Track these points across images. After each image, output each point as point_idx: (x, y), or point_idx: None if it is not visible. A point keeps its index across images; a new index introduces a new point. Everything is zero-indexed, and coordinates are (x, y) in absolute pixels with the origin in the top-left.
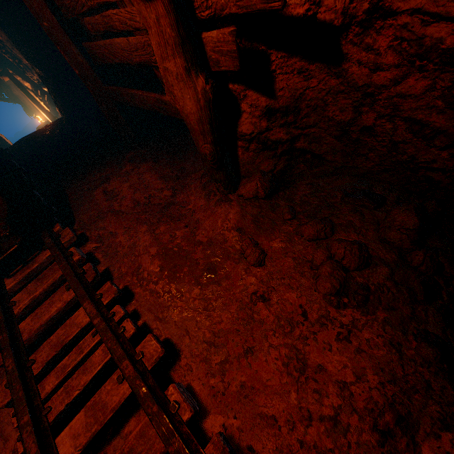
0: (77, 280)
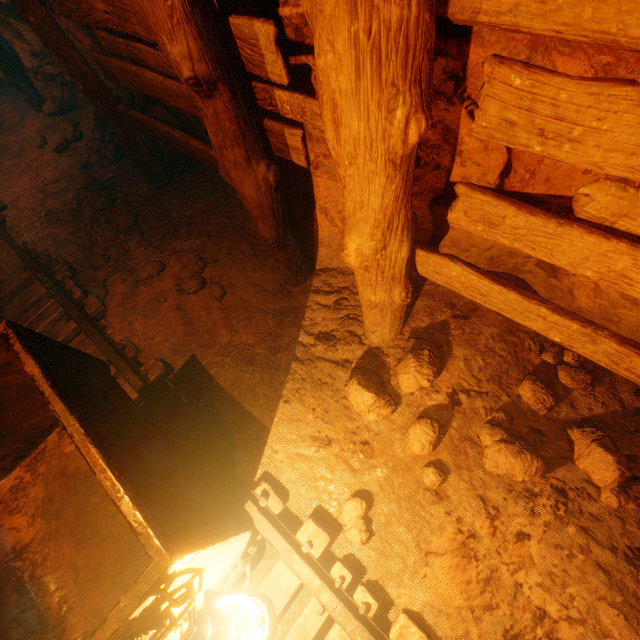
0: None
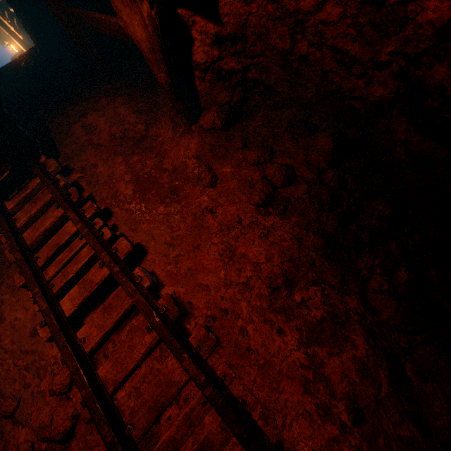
0: (64, 199)
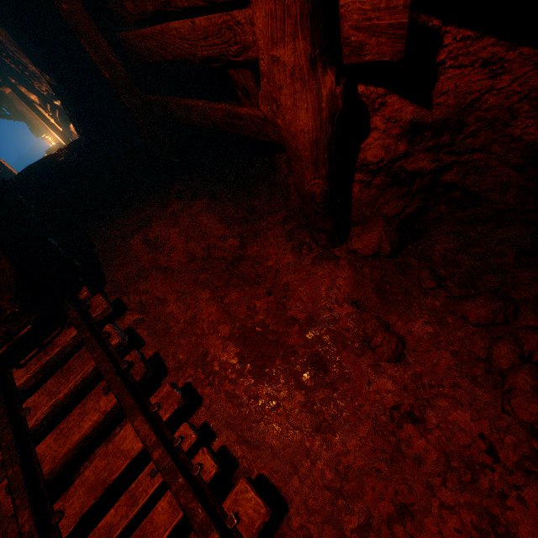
0: (121, 381)
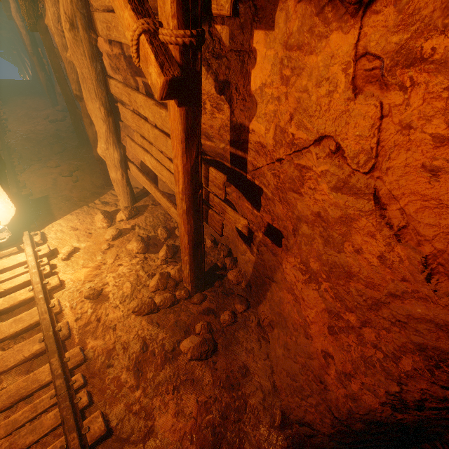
0: None
